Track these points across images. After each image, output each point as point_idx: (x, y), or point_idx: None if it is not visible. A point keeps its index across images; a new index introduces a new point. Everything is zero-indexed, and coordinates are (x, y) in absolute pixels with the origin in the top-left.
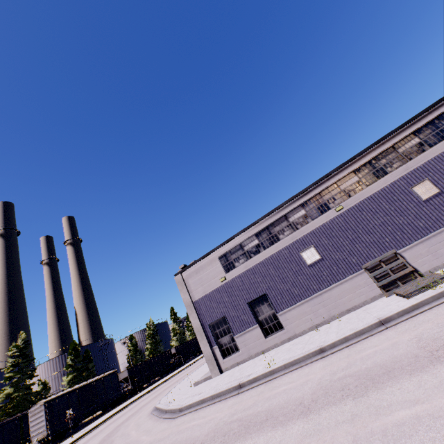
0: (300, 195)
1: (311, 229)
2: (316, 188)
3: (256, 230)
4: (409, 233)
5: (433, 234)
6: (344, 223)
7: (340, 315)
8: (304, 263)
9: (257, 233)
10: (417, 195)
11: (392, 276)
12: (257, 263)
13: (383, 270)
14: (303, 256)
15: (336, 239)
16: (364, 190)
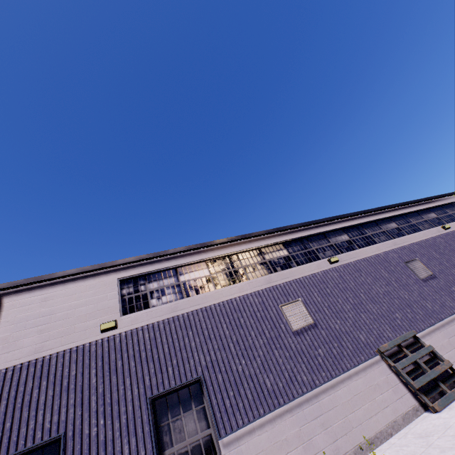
0: (283, 231)
1: (297, 275)
2: (303, 230)
3: (211, 254)
4: (420, 313)
5: (446, 321)
6: (341, 280)
7: (358, 454)
8: (286, 325)
9: (210, 260)
10: (414, 272)
11: (429, 371)
12: (200, 309)
13: (413, 360)
14: (285, 313)
15: (334, 299)
16: (358, 250)
